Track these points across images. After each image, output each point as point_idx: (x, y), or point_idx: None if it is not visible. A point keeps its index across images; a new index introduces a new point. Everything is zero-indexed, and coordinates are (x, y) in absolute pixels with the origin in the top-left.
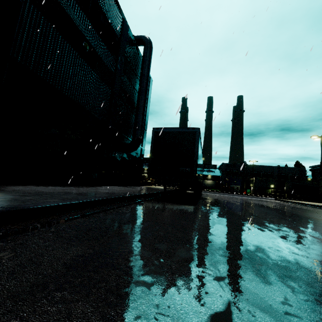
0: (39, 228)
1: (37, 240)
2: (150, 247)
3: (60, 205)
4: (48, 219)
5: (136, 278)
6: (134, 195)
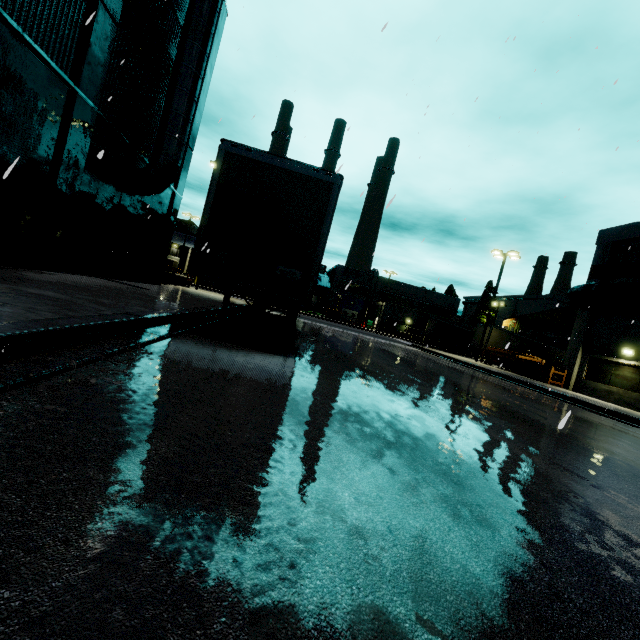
0: None
1: None
2: None
3: None
4: None
5: None
6: (144, 320)
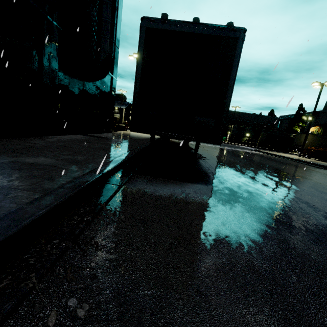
0: None
1: None
2: None
3: None
4: None
5: None
6: (105, 174)
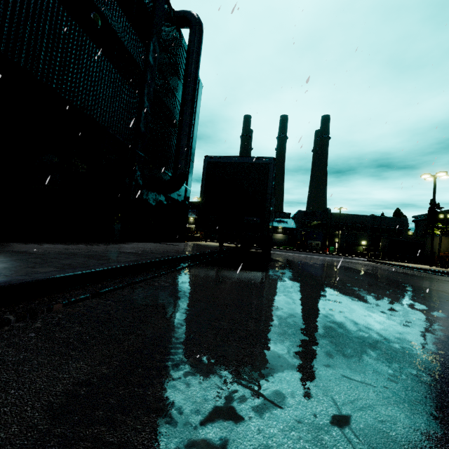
0: (13, 323)
1: (5, 349)
2: (209, 355)
3: (54, 279)
4: (32, 304)
5: (190, 434)
6: (176, 258)
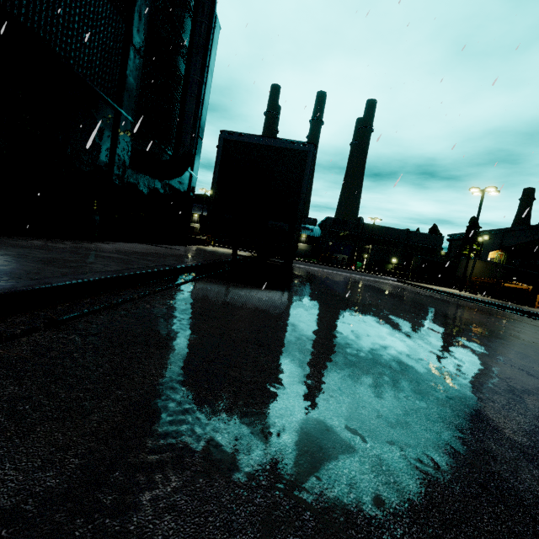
0: None
1: None
2: (229, 433)
3: None
4: None
5: None
6: (176, 269)
